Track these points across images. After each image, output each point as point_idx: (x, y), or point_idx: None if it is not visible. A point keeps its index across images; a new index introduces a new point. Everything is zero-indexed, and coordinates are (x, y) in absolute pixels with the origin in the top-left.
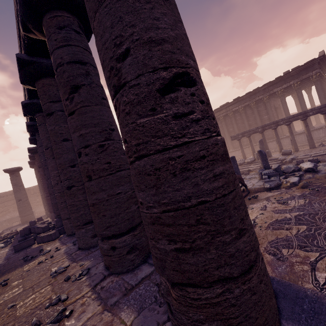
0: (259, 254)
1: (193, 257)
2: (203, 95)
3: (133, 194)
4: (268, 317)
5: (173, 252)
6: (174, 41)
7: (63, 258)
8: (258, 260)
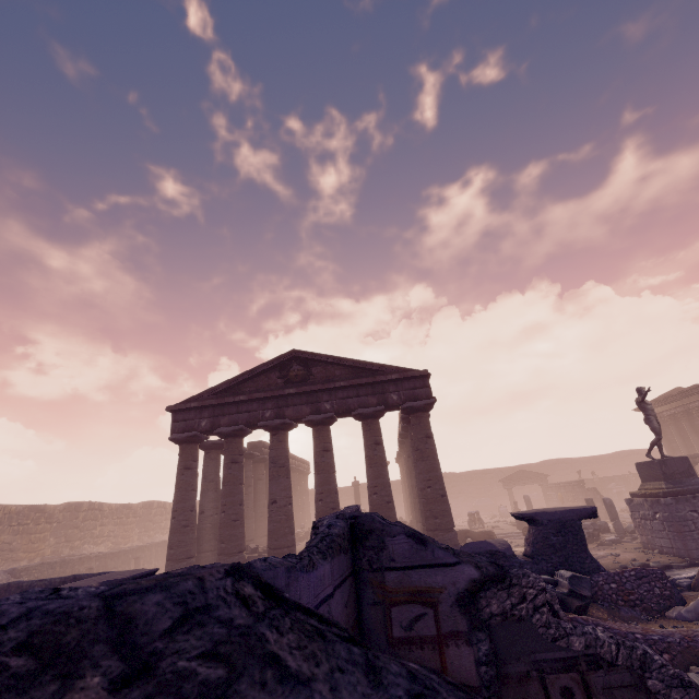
0: None
1: (424, 520)
2: None
3: None
4: None
5: (422, 519)
6: None
7: None
8: None
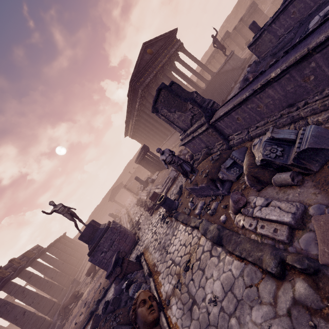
0: None
1: None
2: None
3: (32, 325)
4: None
5: None
6: None
7: None
8: None
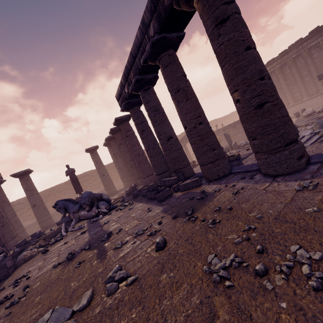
0: None
1: None
2: None
3: None
4: None
5: None
6: None
7: (269, 184)
8: None
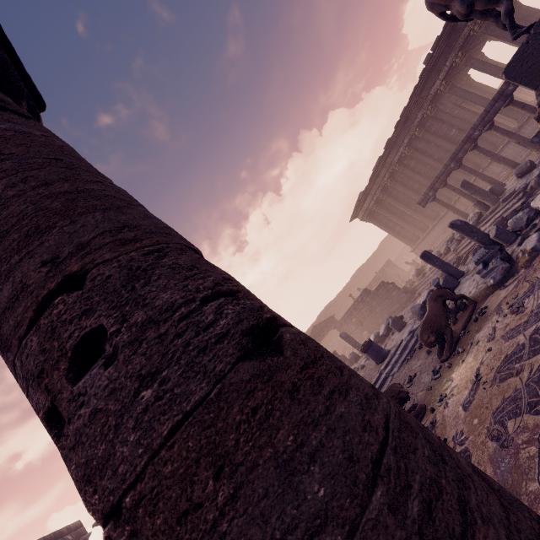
0: None
1: None
2: None
3: None
4: None
5: None
6: None
7: None
8: None
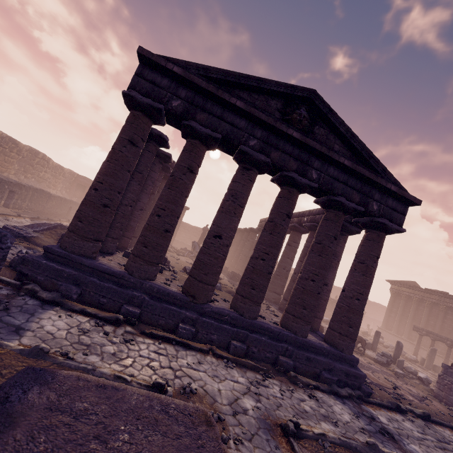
0: (320, 320)
1: None
2: (328, 289)
3: None
4: (314, 326)
5: None
6: (329, 279)
7: None
8: (319, 319)
